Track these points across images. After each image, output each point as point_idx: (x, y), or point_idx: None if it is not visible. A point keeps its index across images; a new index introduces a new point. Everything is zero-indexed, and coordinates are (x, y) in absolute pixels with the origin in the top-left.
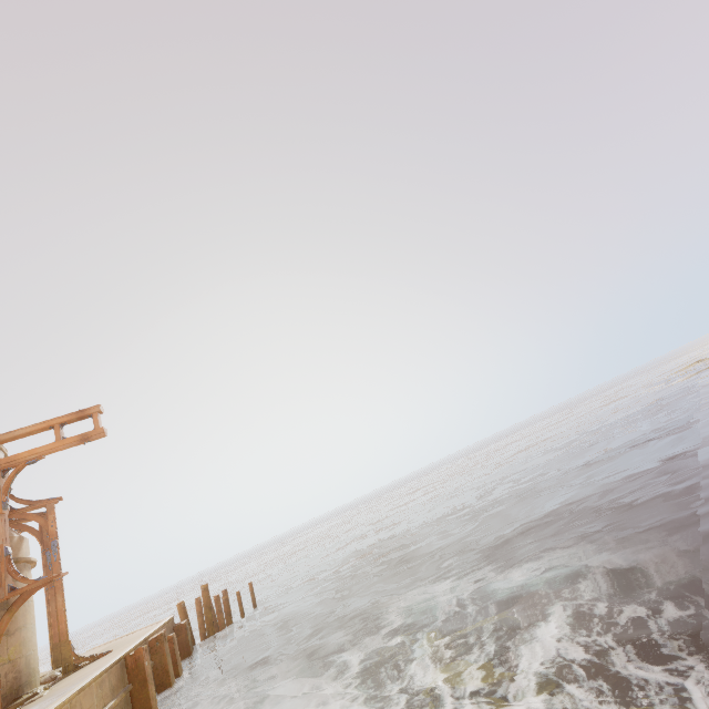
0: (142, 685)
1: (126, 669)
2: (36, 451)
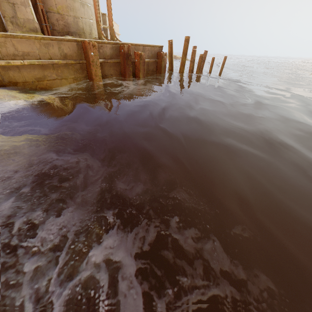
0: (89, 64)
1: (83, 50)
2: None
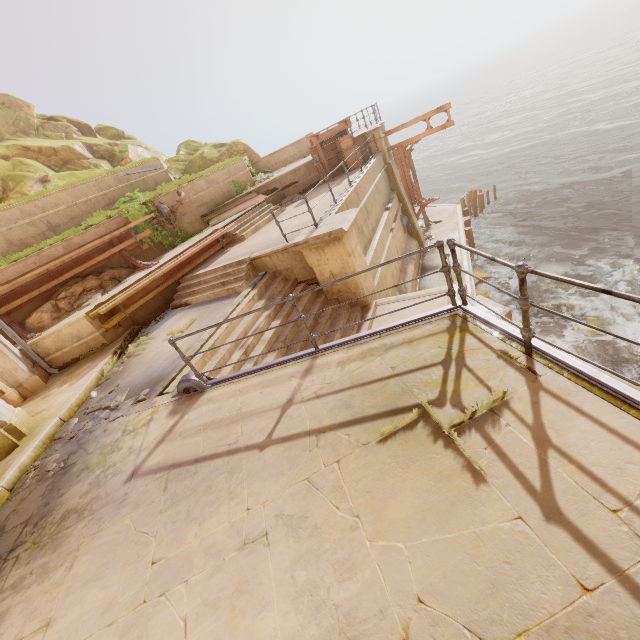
0: (471, 240)
1: (465, 235)
2: (419, 137)
